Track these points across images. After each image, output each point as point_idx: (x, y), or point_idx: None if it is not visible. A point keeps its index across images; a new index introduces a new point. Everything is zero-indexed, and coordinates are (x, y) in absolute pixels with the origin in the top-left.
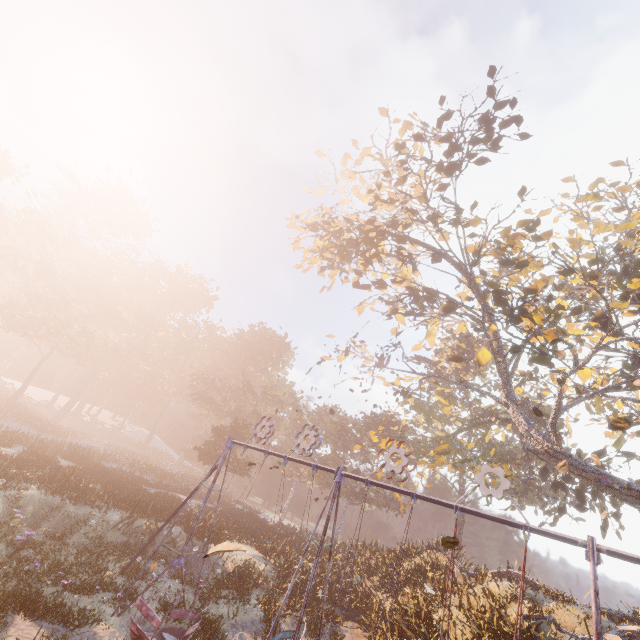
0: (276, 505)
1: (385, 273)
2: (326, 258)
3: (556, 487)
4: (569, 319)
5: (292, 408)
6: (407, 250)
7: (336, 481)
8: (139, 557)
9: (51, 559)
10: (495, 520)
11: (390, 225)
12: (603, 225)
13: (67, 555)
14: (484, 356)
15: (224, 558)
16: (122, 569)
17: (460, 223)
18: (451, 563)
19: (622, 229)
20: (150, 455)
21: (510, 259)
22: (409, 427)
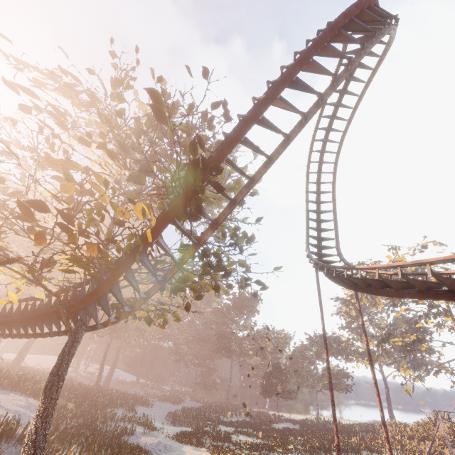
0: None
1: None
2: None
3: None
4: None
5: None
6: None
7: None
8: None
9: None
10: None
11: None
12: None
13: None
14: None
15: None
16: None
17: None
18: None
19: None
20: (171, 393)
21: None
22: (351, 342)
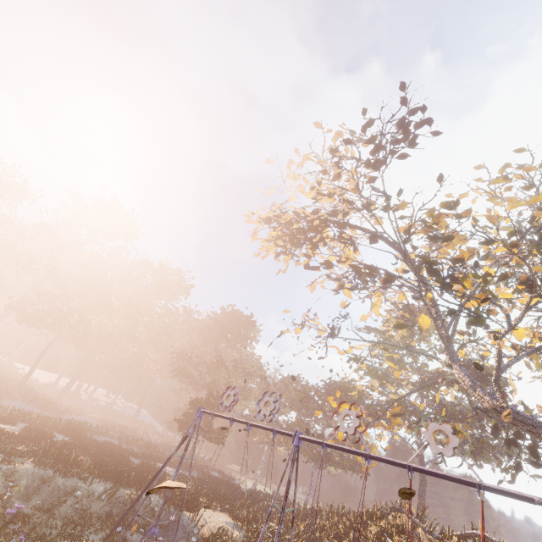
0: (241, 471)
1: (330, 255)
2: (280, 245)
3: (509, 444)
4: (498, 285)
5: (260, 379)
6: (348, 234)
7: (294, 445)
8: (119, 527)
9: (37, 532)
10: (448, 479)
11: (331, 214)
12: (515, 200)
13: (53, 527)
14: (424, 321)
15: (199, 526)
16: (102, 540)
17: (390, 208)
18: (416, 525)
19: (532, 202)
20: (137, 428)
21: (437, 235)
22: (365, 392)
